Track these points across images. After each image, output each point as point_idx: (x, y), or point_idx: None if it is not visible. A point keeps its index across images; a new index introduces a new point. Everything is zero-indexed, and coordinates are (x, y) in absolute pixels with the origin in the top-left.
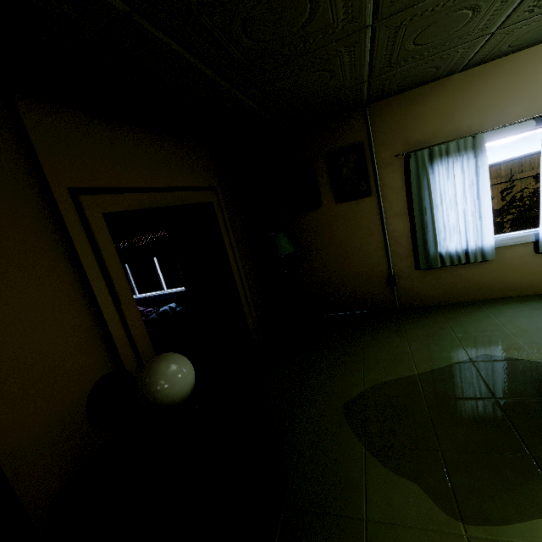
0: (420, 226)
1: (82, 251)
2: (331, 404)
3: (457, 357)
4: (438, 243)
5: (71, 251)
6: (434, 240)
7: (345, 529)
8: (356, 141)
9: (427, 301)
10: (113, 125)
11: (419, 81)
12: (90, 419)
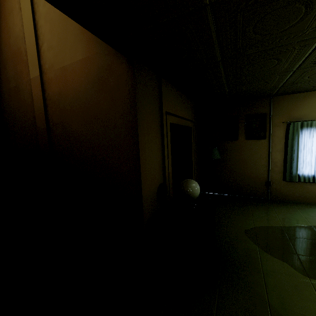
0: (289, 158)
1: (165, 134)
2: (237, 229)
3: (304, 224)
4: (298, 169)
5: (161, 133)
6: (296, 167)
7: (252, 269)
8: (262, 112)
9: (286, 198)
10: (175, 90)
11: (302, 90)
12: (156, 197)
